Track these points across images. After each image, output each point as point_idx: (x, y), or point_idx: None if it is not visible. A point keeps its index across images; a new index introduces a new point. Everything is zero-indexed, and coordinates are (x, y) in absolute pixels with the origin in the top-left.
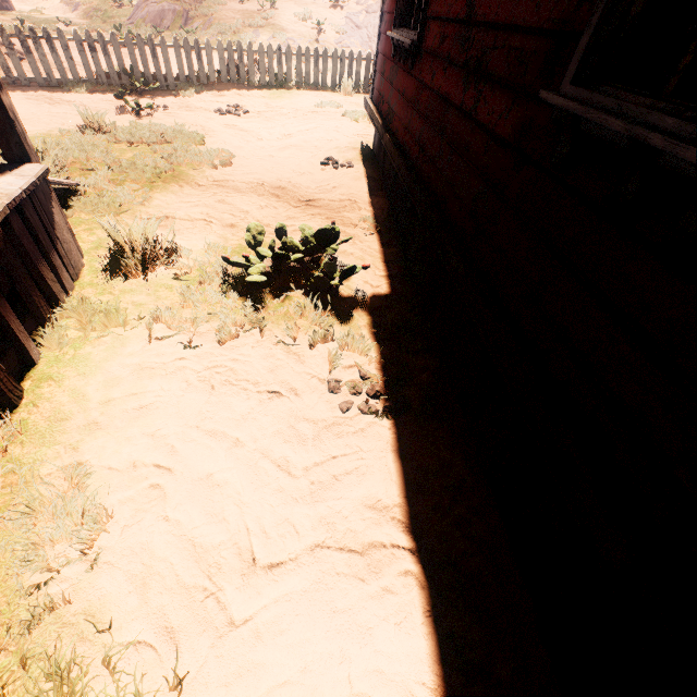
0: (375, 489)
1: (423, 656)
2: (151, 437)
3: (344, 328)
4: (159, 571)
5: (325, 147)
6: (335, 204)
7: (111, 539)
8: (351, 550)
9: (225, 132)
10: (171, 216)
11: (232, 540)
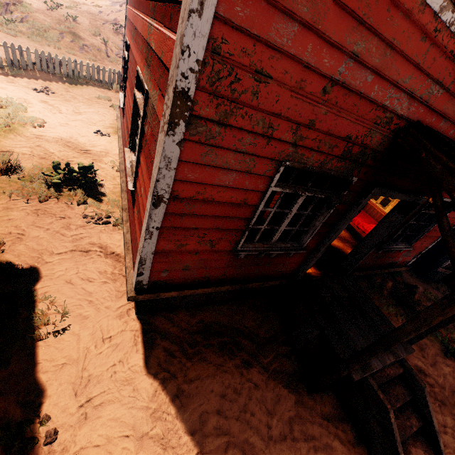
0: (93, 240)
1: (99, 267)
2: (16, 227)
3: (92, 200)
4: (24, 253)
5: (97, 124)
6: (98, 153)
7: (6, 248)
8: (83, 251)
9: (40, 105)
10: (12, 151)
11: (46, 249)
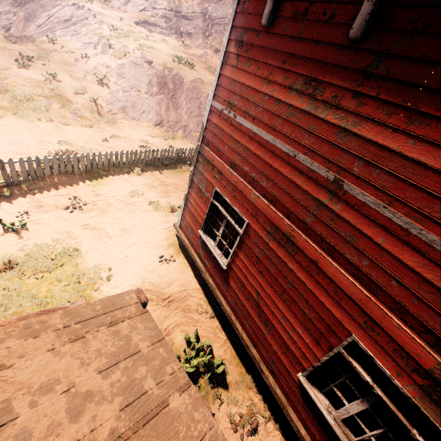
0: None
1: None
2: None
3: (223, 391)
4: None
5: (153, 242)
6: (180, 295)
7: None
8: None
9: (87, 235)
10: None
11: None
